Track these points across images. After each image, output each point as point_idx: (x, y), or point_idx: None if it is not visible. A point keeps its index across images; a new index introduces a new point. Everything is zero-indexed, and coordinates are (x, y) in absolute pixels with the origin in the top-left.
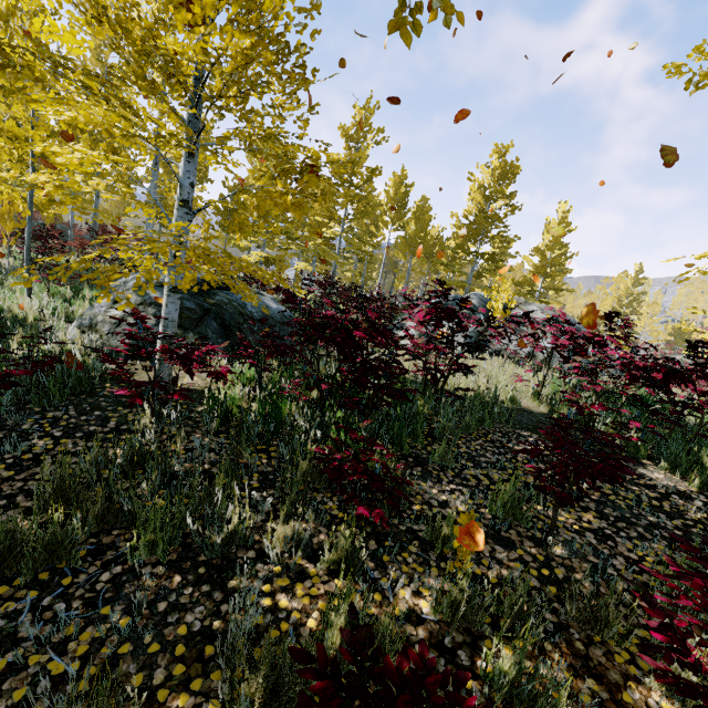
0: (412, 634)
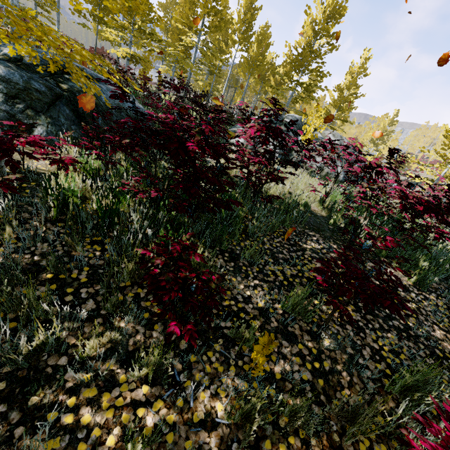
0: (205, 442)
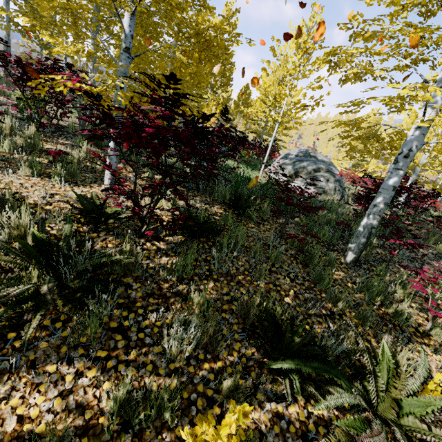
0: None
